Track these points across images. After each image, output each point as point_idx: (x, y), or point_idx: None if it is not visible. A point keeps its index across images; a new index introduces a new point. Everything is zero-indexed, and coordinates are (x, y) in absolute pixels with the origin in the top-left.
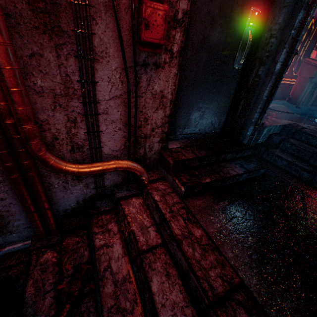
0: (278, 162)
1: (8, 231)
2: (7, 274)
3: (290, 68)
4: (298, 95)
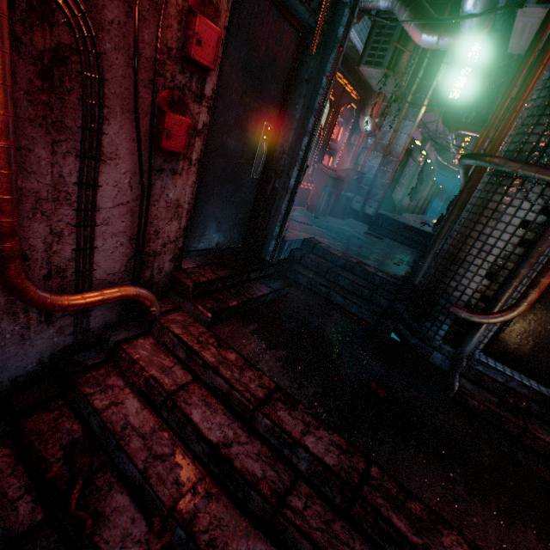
0: (301, 280)
1: None
2: None
3: (307, 171)
4: (316, 203)
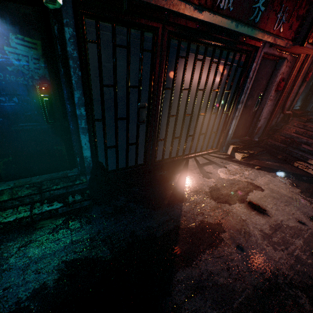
0: None
1: (257, 133)
2: (260, 145)
3: None
4: None
